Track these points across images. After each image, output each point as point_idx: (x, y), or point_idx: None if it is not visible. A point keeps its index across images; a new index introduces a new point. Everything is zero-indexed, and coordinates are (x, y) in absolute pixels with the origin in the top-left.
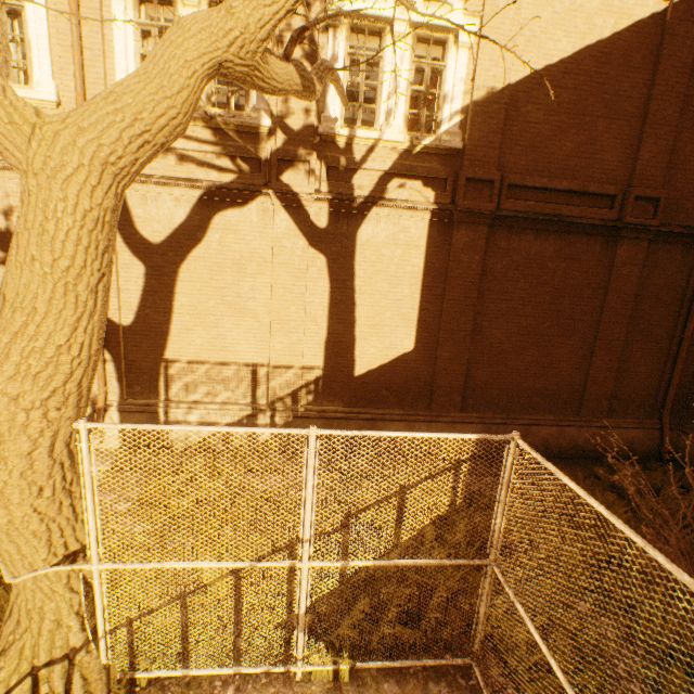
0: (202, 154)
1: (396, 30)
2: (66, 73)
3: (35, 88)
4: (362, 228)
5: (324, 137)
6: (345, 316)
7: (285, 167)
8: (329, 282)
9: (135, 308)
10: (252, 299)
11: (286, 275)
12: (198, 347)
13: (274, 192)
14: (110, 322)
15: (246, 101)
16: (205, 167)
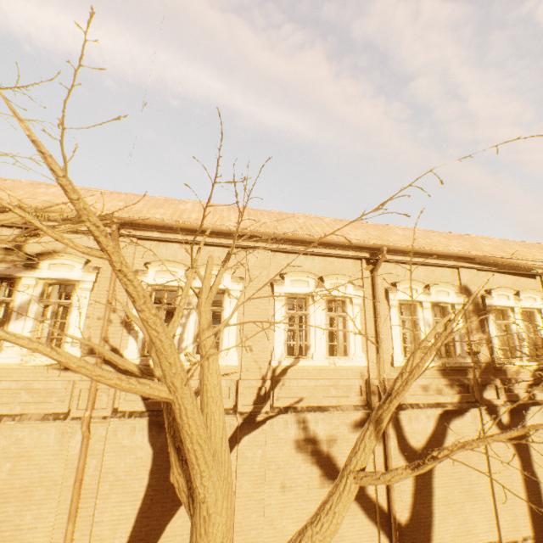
0: (437, 385)
1: (515, 311)
2: (370, 348)
3: (350, 357)
4: (526, 419)
5: (496, 367)
6: (533, 487)
7: (482, 388)
8: (518, 462)
9: (409, 506)
10: (478, 484)
11: (497, 462)
12: (452, 534)
13: (486, 407)
14: (397, 523)
15: (454, 351)
16: (439, 392)
